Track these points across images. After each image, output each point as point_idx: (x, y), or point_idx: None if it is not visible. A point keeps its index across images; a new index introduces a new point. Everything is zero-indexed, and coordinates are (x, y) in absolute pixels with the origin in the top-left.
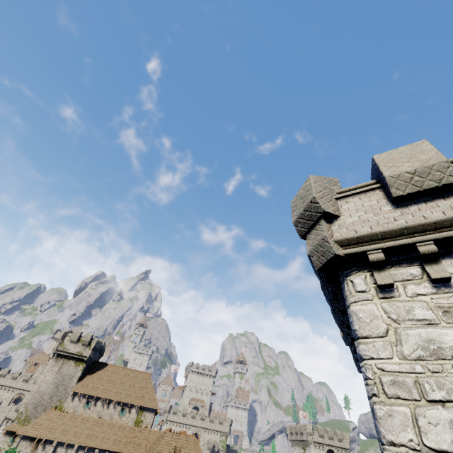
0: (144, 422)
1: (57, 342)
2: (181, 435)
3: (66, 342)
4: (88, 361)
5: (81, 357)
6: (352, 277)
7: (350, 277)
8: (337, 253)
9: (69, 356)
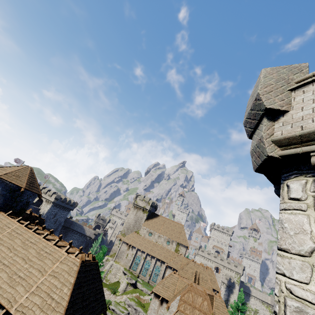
0: (180, 251)
1: (134, 200)
2: (200, 266)
3: (137, 200)
4: (148, 212)
5: (145, 209)
6: (290, 181)
7: (288, 181)
8: (271, 155)
9: (140, 208)
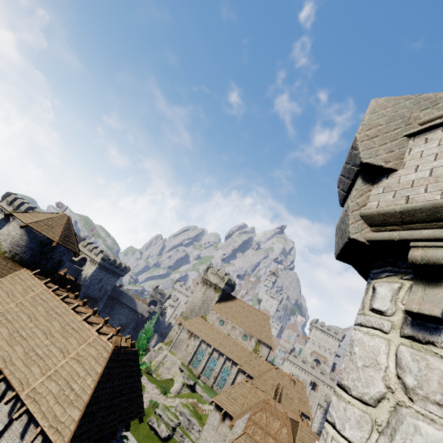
0: (260, 352)
1: (203, 273)
2: (285, 377)
3: (208, 273)
4: (222, 291)
5: (218, 287)
6: (379, 281)
7: (376, 280)
8: (353, 237)
9: (210, 284)
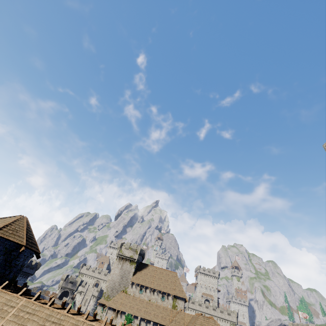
0: (178, 307)
1: (118, 249)
2: (210, 319)
3: (123, 249)
4: (137, 262)
5: (133, 259)
6: None
7: None
8: None
9: (126, 258)
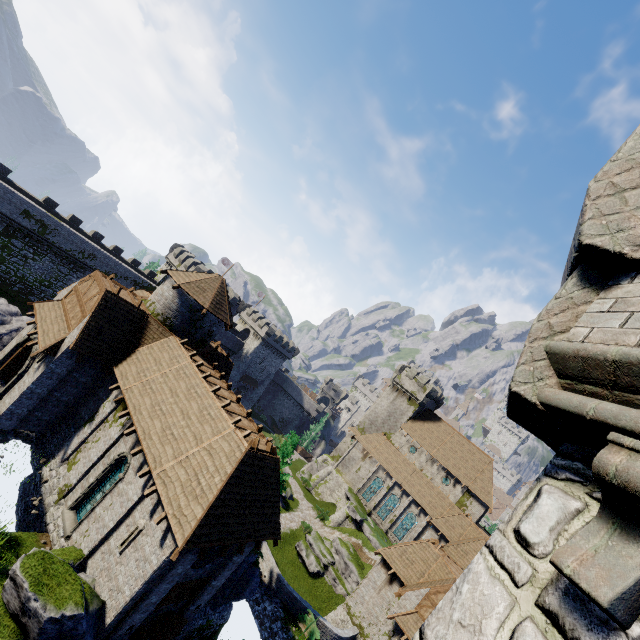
0: (468, 509)
1: (395, 373)
2: None
3: (402, 376)
4: (419, 405)
5: (414, 398)
6: (550, 484)
7: (548, 480)
8: (517, 391)
9: (403, 391)
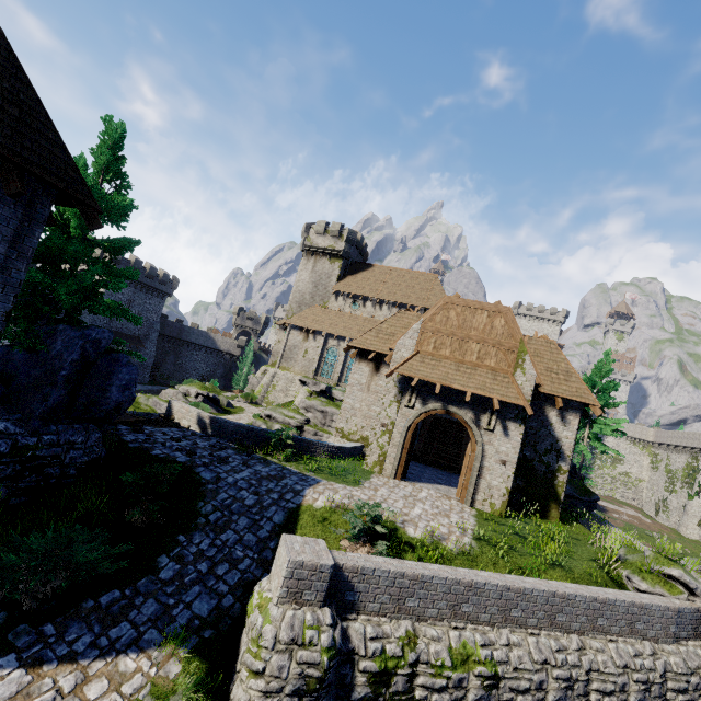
0: None
1: (302, 238)
2: None
3: (311, 236)
4: (343, 257)
5: (334, 252)
6: None
7: None
8: None
9: (320, 252)
